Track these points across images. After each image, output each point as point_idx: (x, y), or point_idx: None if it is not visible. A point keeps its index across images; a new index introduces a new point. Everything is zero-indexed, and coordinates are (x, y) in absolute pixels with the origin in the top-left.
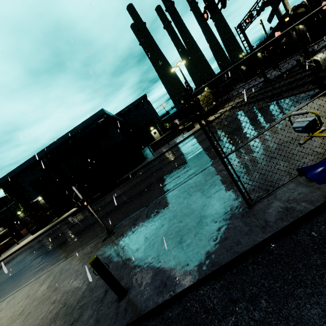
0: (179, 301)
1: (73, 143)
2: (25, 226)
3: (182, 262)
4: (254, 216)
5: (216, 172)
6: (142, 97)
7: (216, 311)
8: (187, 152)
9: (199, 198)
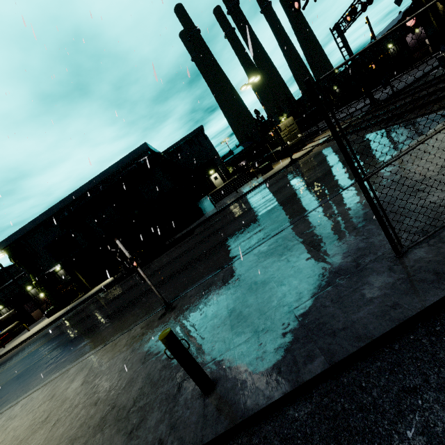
0: (308, 394)
1: (104, 191)
2: (38, 306)
3: (301, 338)
4: (412, 267)
5: (324, 218)
6: (197, 129)
7: (381, 408)
8: (268, 199)
9: (306, 252)
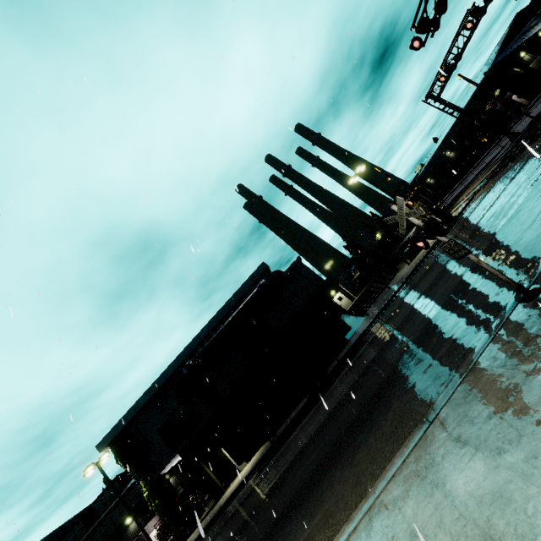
0: None
1: (227, 329)
2: (150, 540)
3: None
4: None
5: None
6: (294, 262)
7: None
8: (482, 228)
9: None
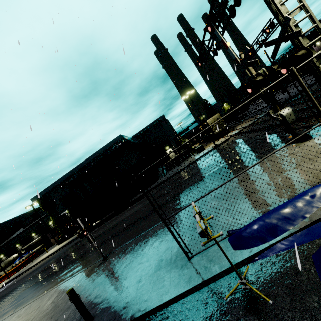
0: None
1: (95, 165)
2: (53, 237)
3: (132, 301)
4: (187, 269)
5: (190, 214)
6: (160, 117)
7: None
8: (188, 180)
9: (168, 239)
